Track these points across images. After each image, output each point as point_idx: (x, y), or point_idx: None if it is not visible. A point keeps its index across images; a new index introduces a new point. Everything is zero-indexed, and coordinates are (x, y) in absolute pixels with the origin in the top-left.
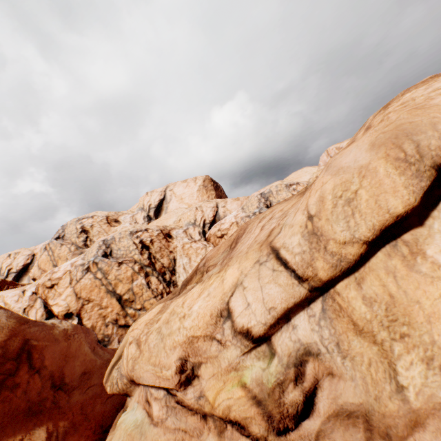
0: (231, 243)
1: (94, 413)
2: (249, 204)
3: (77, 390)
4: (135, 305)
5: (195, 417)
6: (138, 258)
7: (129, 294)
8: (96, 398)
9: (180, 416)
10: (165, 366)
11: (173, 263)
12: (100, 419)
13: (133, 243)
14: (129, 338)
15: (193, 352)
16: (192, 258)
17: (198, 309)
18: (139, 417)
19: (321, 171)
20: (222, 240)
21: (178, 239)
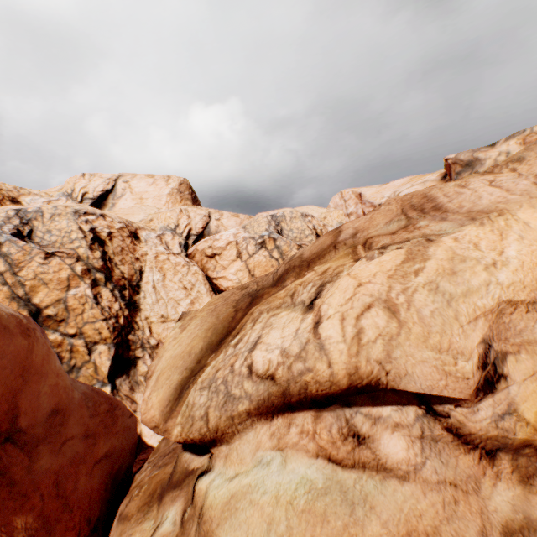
0: (402, 212)
1: (76, 494)
2: (256, 224)
3: (44, 446)
4: (65, 328)
5: (470, 458)
6: (85, 253)
7: (57, 308)
8: (79, 464)
9: (447, 457)
10: (464, 353)
11: (139, 276)
12: (86, 508)
13: (78, 229)
14: (361, 298)
15: (497, 333)
16: (168, 275)
17: (518, 255)
18: (313, 475)
19: (331, 213)
20: (212, 262)
21: (149, 244)
